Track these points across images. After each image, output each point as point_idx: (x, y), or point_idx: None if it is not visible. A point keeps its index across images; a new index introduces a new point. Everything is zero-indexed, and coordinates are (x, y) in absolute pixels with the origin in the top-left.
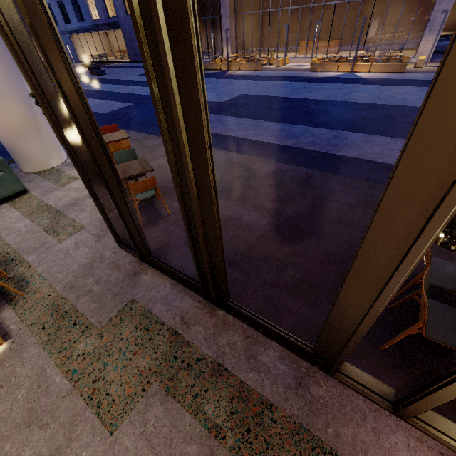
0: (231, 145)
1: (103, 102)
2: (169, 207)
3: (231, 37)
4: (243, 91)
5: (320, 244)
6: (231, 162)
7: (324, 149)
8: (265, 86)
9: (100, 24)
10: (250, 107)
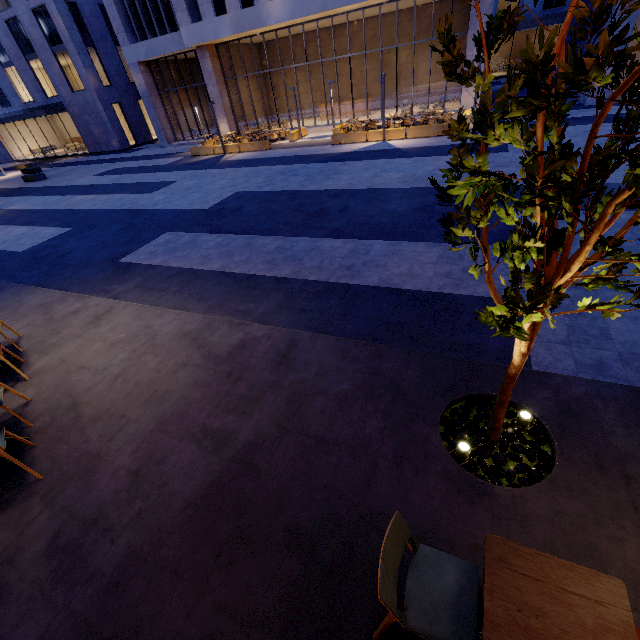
0: (201, 288)
1: (26, 231)
2: (46, 458)
3: (224, 108)
4: (238, 187)
5: (282, 504)
6: (180, 334)
7: (334, 277)
8: (270, 175)
9: (35, 108)
10: (243, 213)
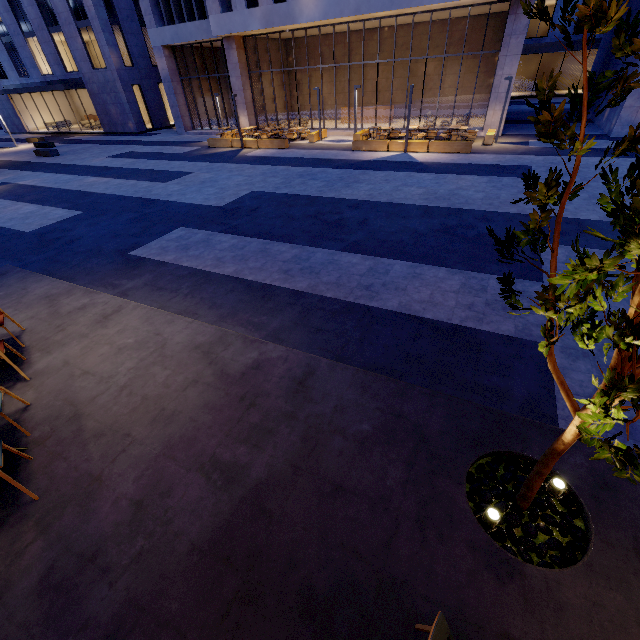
0: (213, 294)
1: (35, 210)
2: (43, 475)
3: (246, 102)
4: (255, 186)
5: (296, 560)
6: (191, 345)
7: (352, 296)
8: (288, 176)
9: (53, 81)
10: (259, 215)
